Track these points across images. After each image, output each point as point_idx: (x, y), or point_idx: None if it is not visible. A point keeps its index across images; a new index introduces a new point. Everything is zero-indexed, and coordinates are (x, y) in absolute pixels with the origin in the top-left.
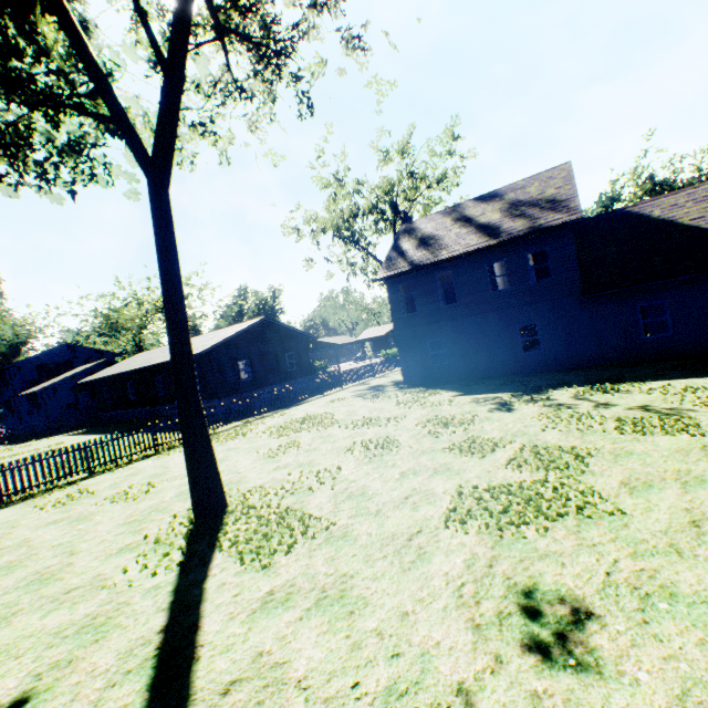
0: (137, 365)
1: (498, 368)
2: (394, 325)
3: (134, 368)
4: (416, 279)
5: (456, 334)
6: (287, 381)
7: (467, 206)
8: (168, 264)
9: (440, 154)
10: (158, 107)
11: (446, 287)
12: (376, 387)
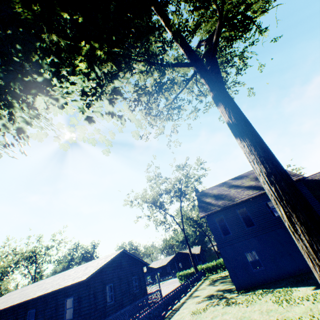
0: (15, 300)
1: (301, 267)
2: (218, 244)
3: (13, 304)
4: (225, 214)
5: (262, 245)
6: (134, 301)
7: (229, 181)
8: (255, 131)
9: (197, 168)
10: (211, 65)
11: (243, 217)
12: (214, 296)
